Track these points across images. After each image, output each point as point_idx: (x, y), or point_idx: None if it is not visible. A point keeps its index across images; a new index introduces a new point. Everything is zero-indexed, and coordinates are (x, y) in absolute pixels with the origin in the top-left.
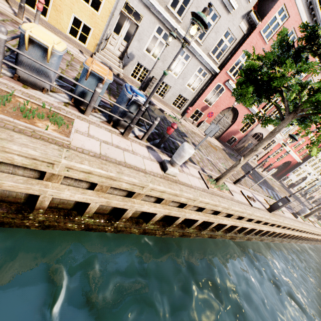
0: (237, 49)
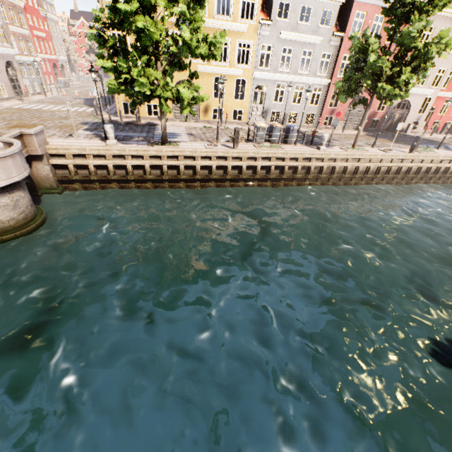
0: (336, 59)
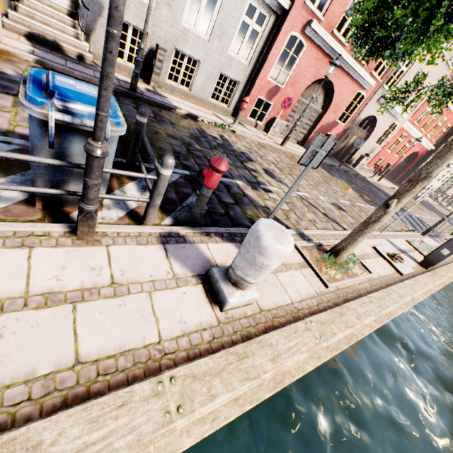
0: None
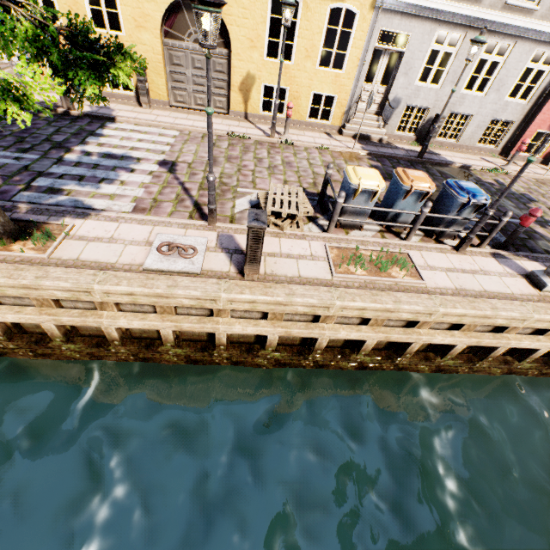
0: None
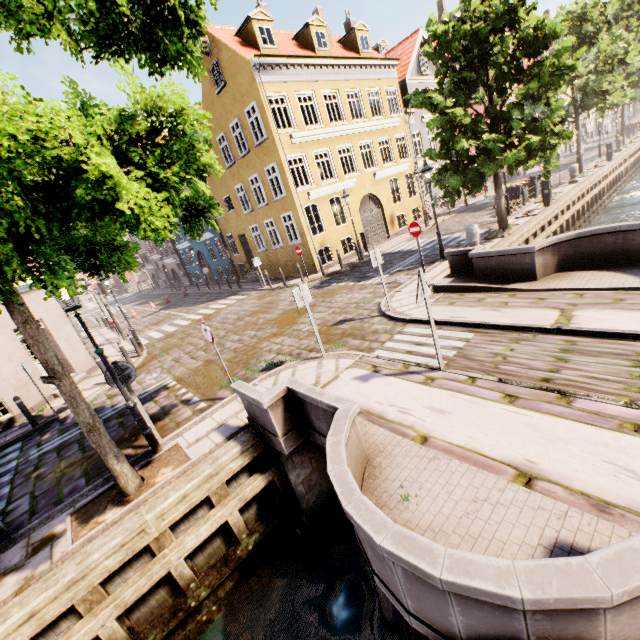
0: None
